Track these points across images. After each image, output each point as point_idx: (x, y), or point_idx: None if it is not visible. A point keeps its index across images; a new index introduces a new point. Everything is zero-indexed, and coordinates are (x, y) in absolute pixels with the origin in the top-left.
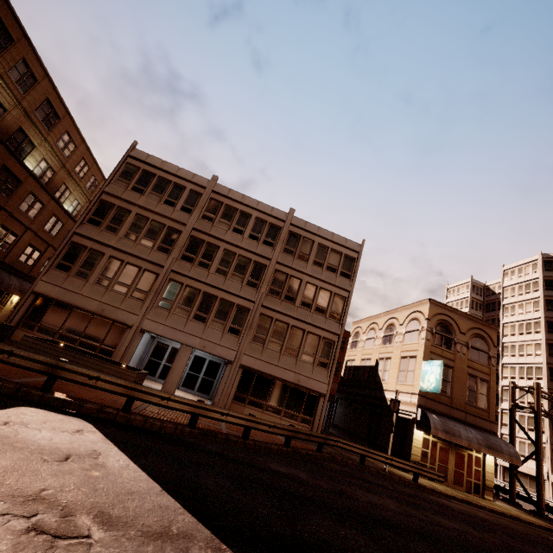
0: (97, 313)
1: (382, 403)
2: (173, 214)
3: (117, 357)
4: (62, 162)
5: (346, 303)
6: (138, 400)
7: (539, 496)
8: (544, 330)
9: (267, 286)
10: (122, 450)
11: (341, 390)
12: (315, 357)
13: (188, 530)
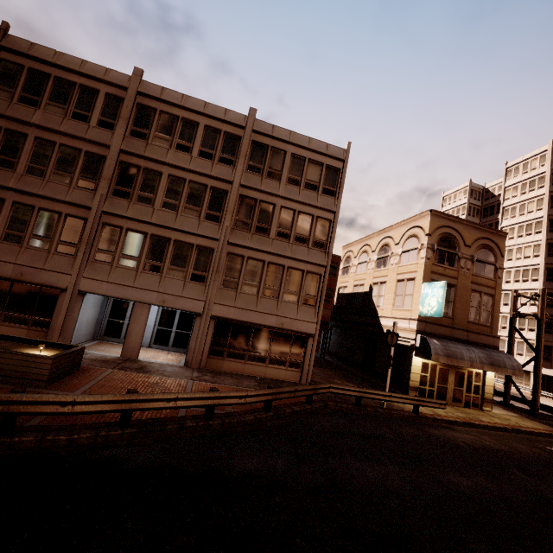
0: (15, 279)
1: (377, 330)
2: (88, 133)
3: (55, 328)
4: None
5: (331, 228)
6: (21, 415)
7: (535, 398)
8: (546, 230)
9: (231, 218)
10: None
11: (335, 319)
12: (300, 295)
13: None
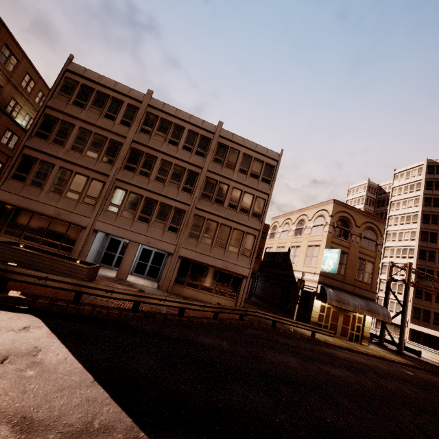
0: (54, 217)
1: (291, 280)
2: (113, 128)
3: (76, 252)
4: (7, 76)
5: (265, 204)
6: (85, 294)
7: (400, 341)
8: (420, 221)
9: (199, 191)
10: (64, 343)
11: (261, 270)
12: (240, 248)
13: (110, 422)
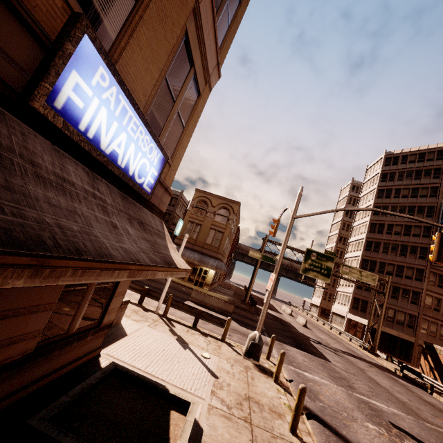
0: None
1: None
2: None
3: None
4: None
5: None
6: None
7: (247, 294)
8: (371, 213)
9: None
10: None
11: None
12: None
13: None
